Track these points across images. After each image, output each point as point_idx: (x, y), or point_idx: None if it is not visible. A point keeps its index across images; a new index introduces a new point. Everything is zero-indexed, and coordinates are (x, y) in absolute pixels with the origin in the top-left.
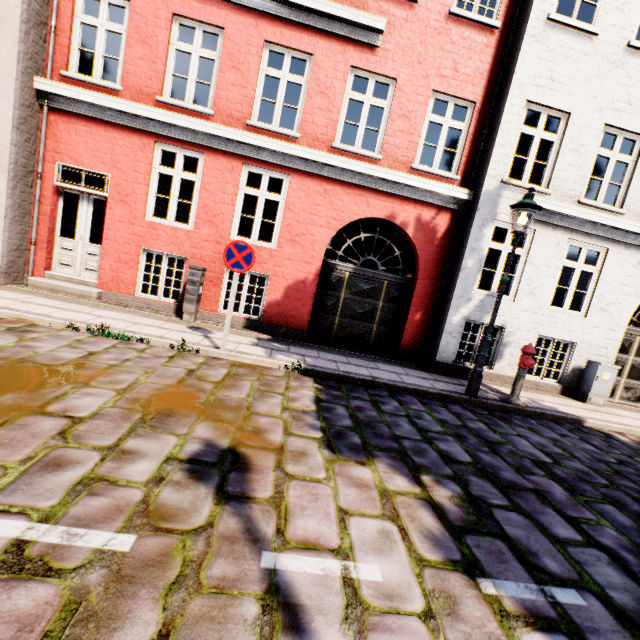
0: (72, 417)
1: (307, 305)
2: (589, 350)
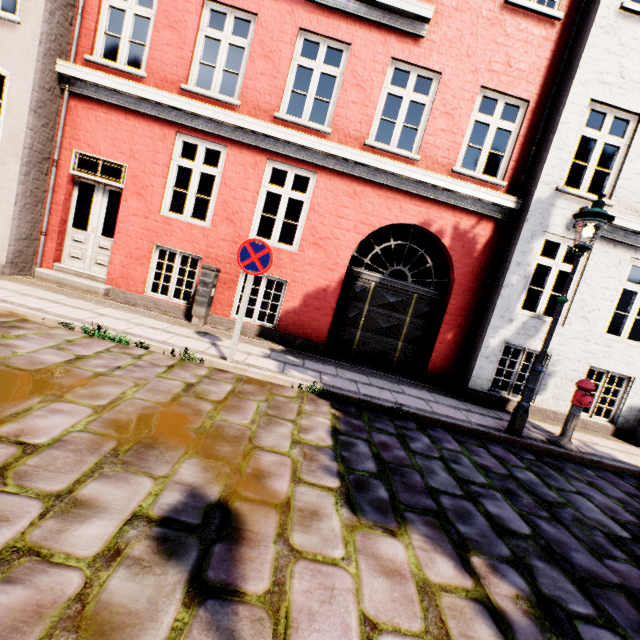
0: (25, 444)
1: (327, 315)
2: None
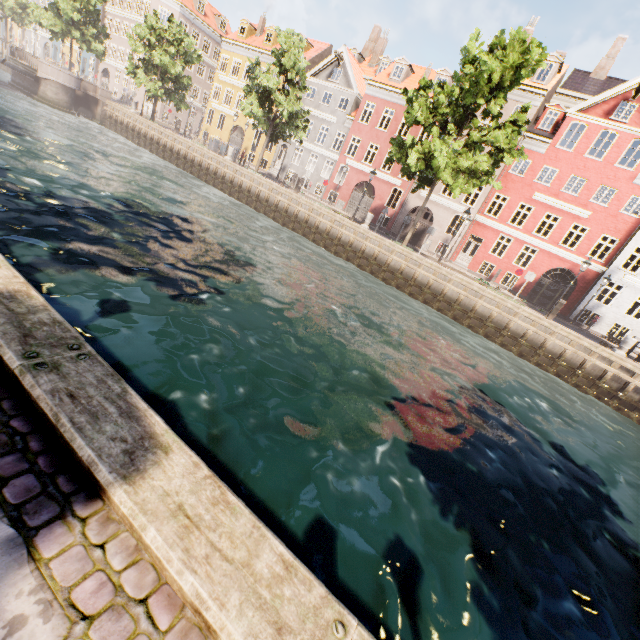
0: None
1: (529, 289)
2: (637, 334)
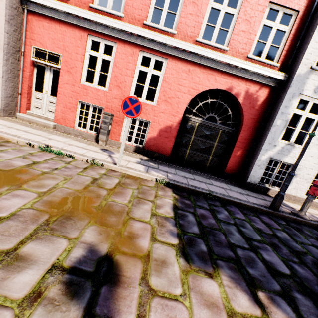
0: None
1: (171, 141)
2: None
